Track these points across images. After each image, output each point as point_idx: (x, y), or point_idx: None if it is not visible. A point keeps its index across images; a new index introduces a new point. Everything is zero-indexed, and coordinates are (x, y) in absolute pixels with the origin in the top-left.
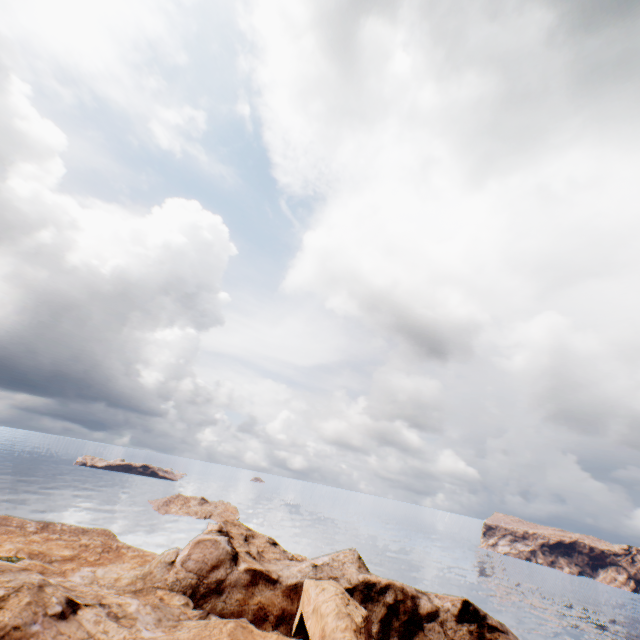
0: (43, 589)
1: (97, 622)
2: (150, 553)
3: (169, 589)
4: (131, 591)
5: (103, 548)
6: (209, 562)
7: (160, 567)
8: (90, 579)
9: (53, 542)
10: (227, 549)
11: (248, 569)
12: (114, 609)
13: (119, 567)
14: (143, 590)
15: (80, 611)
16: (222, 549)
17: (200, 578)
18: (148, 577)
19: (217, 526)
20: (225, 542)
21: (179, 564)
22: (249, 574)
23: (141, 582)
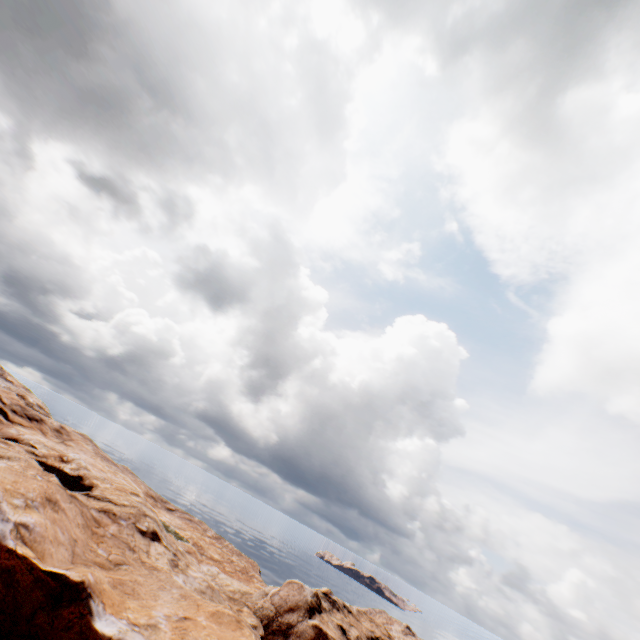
0: (146, 516)
1: (160, 553)
2: None
3: (253, 611)
4: (228, 595)
5: (241, 569)
6: (289, 602)
7: (259, 593)
8: (212, 573)
9: (214, 546)
10: (307, 598)
11: (315, 625)
12: (180, 562)
13: (239, 583)
14: (236, 600)
15: (157, 542)
16: (303, 596)
17: (277, 613)
18: (246, 594)
19: (325, 588)
20: (310, 592)
21: (269, 595)
22: (314, 631)
23: (239, 594)
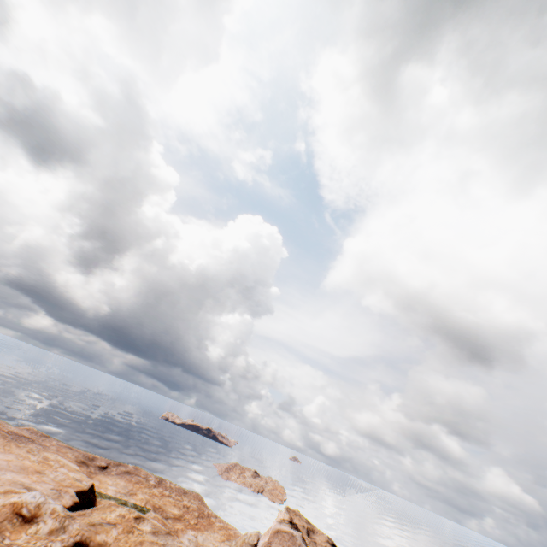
0: None
1: None
2: (231, 527)
3: None
4: None
5: (198, 512)
6: None
7: None
8: (194, 544)
9: (166, 498)
10: (302, 546)
11: None
12: None
13: (212, 536)
14: None
15: None
16: (298, 545)
17: None
18: None
19: (288, 516)
20: (300, 538)
21: None
22: None
23: None
